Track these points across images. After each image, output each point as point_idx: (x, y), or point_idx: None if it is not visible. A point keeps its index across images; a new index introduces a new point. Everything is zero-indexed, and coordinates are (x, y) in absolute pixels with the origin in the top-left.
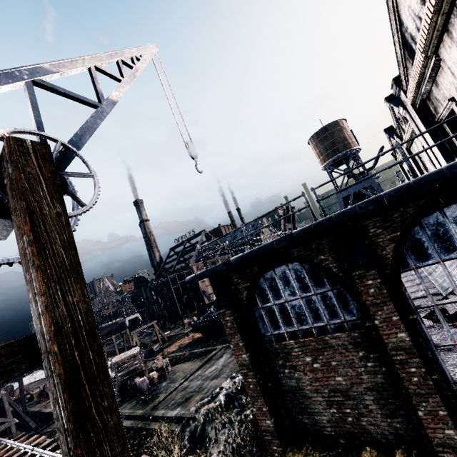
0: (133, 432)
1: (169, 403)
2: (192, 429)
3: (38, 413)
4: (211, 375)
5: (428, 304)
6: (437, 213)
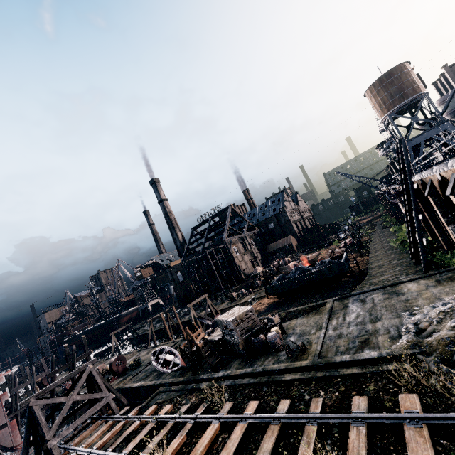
0: (315, 382)
1: (339, 350)
2: (436, 362)
3: (118, 390)
4: (363, 320)
5: None
6: None
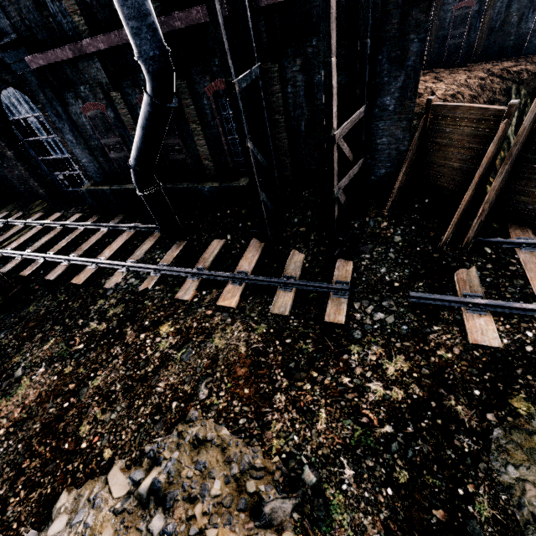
0: None
1: None
2: None
3: None
4: None
5: (27, 139)
6: (5, 90)
